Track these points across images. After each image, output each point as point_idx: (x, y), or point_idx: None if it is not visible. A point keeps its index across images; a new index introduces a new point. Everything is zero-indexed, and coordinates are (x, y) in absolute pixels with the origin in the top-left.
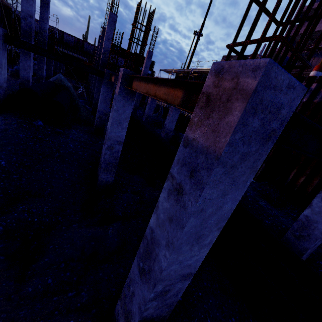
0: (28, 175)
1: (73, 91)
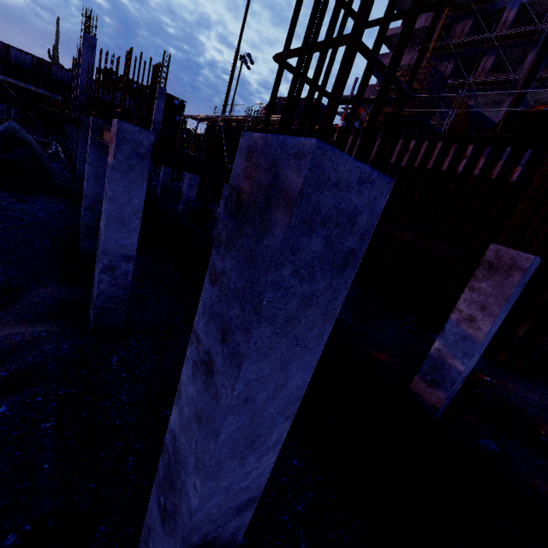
0: None
1: (37, 147)
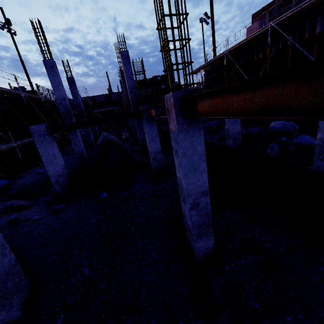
0: (115, 277)
1: (119, 142)
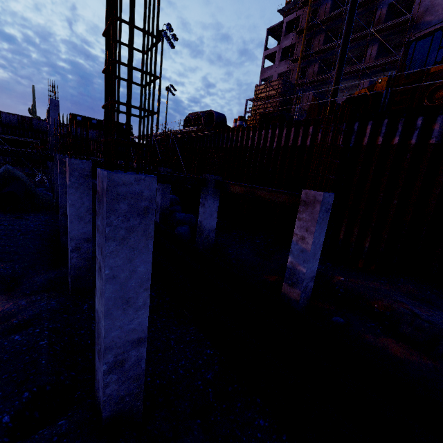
0: None
1: (26, 179)
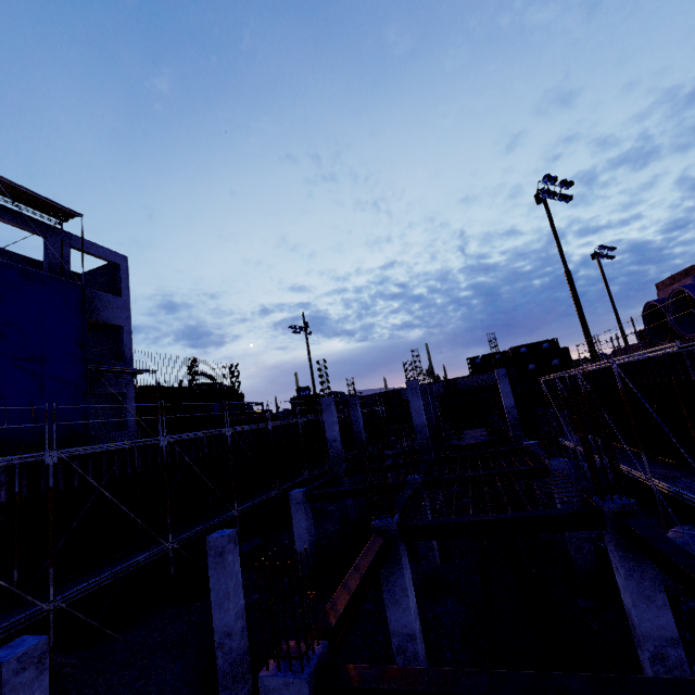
0: None
1: None
